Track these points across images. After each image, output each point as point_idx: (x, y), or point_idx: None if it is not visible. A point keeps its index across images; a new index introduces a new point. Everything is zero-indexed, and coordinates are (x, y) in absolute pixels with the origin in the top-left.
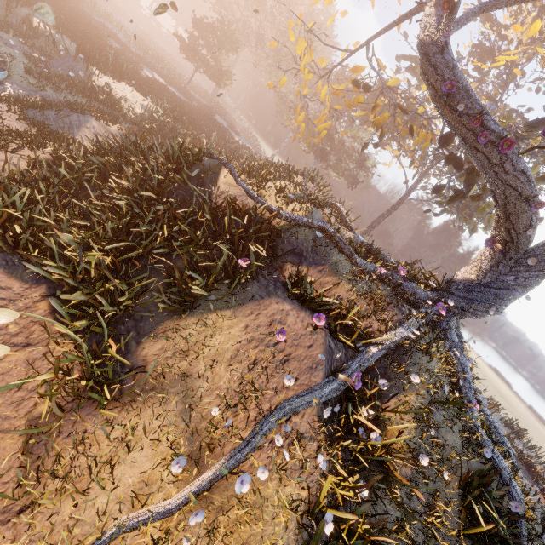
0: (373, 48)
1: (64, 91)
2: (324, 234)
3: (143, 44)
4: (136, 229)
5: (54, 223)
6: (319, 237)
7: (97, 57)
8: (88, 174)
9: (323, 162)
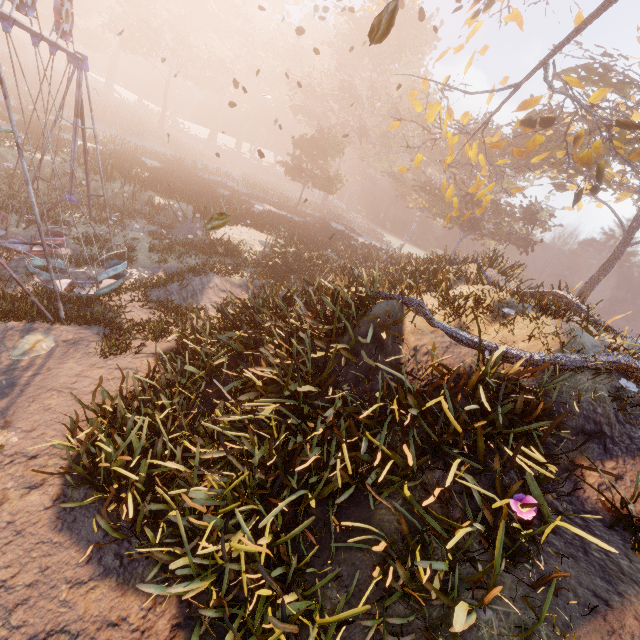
0: (554, 65)
1: (185, 256)
2: (632, 379)
3: (250, 183)
4: (301, 466)
5: (180, 465)
6: (620, 385)
7: (212, 211)
8: (217, 362)
9: (474, 233)
